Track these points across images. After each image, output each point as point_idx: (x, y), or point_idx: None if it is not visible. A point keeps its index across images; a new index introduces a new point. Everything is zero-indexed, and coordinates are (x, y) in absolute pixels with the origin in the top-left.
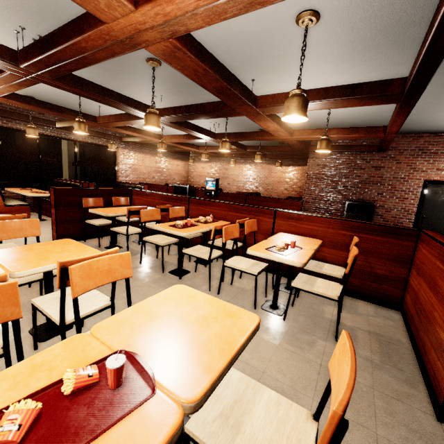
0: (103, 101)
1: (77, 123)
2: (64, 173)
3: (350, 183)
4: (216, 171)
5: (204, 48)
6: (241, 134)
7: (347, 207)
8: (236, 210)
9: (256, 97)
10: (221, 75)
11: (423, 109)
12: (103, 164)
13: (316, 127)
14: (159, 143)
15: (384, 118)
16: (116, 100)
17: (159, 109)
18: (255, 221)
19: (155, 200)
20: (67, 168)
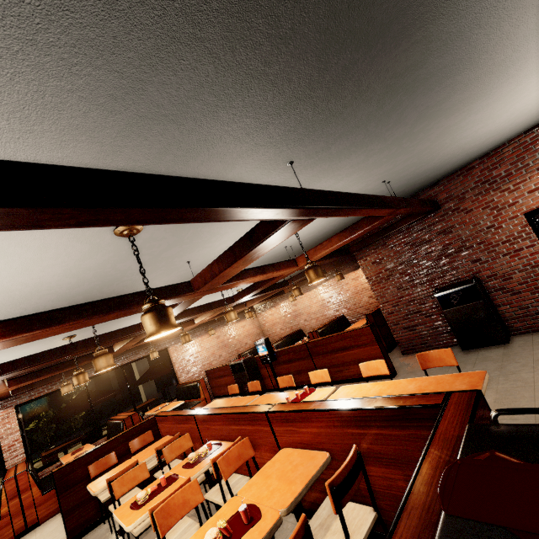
0: (74, 355)
1: (74, 378)
2: (140, 391)
3: (426, 265)
4: (286, 312)
5: (57, 309)
6: (254, 286)
7: (439, 302)
8: (234, 422)
9: (189, 282)
10: (104, 311)
11: (417, 162)
12: (161, 371)
13: (333, 232)
14: (181, 337)
15: (390, 189)
16: (83, 348)
17: (140, 323)
18: (246, 441)
19: (172, 425)
20: (141, 385)
